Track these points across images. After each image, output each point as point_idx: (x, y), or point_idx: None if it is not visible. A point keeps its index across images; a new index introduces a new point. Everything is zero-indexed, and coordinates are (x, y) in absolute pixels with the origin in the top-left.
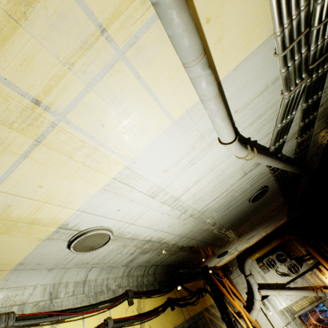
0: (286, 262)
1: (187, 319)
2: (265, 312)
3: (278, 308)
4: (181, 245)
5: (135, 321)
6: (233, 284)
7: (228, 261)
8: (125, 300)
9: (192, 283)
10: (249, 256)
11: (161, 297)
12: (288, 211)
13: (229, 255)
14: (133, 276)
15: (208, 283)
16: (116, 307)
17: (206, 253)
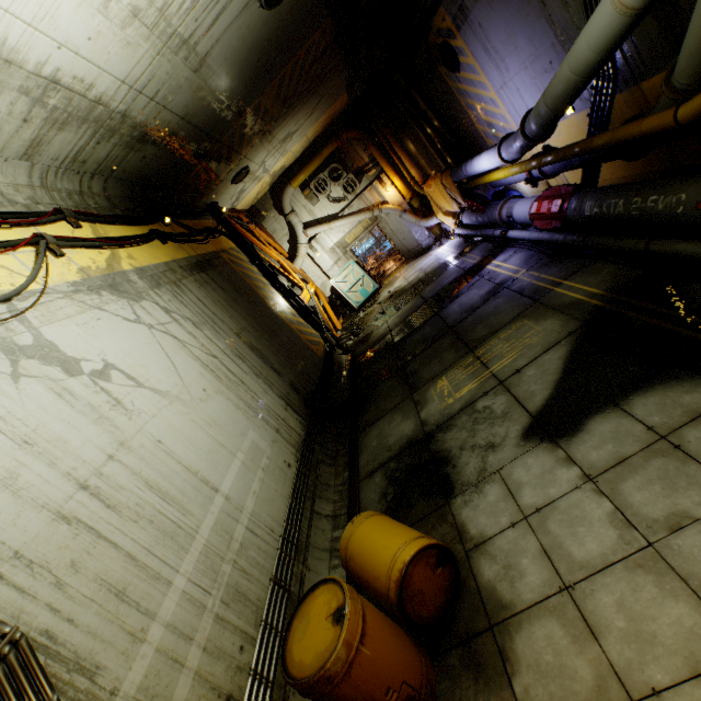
0: (342, 179)
1: (194, 256)
2: (313, 257)
3: (328, 247)
4: (142, 123)
5: (98, 244)
6: (269, 235)
7: (258, 201)
8: (62, 221)
9: (194, 222)
10: (290, 183)
11: (136, 229)
12: (347, 72)
13: (256, 183)
14: (59, 191)
15: (225, 229)
16: (49, 227)
17: (207, 165)
